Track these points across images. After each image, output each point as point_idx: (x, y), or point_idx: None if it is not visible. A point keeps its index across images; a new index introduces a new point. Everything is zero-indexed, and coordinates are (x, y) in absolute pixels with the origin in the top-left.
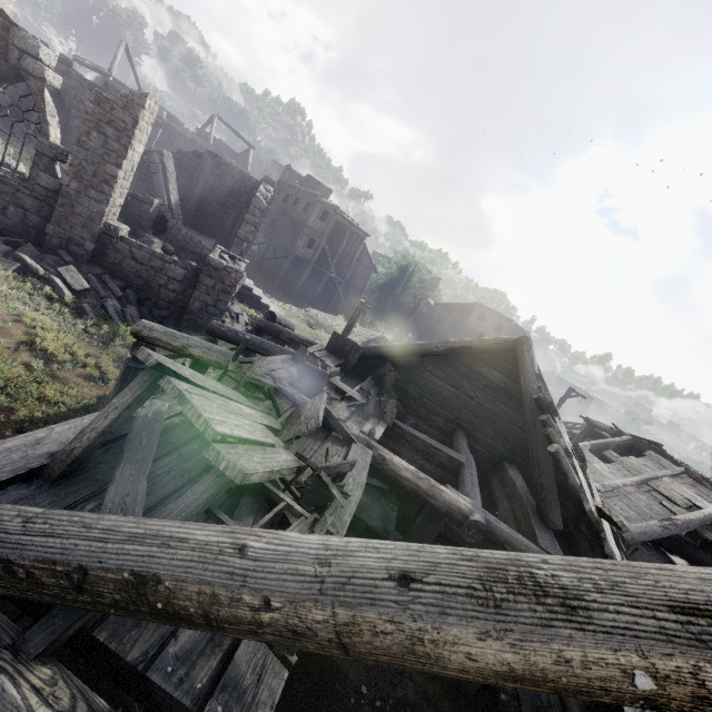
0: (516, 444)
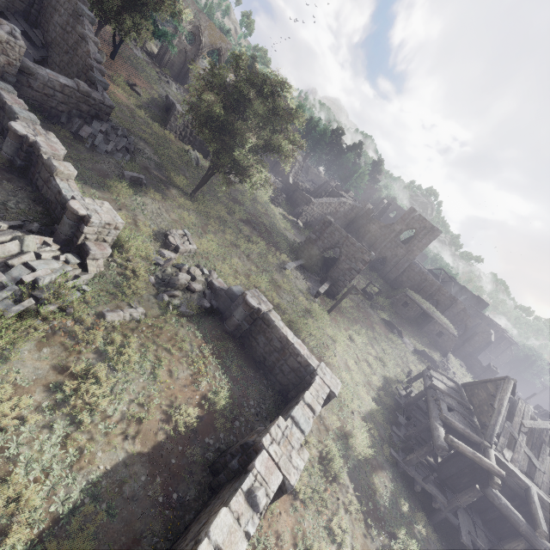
0: None
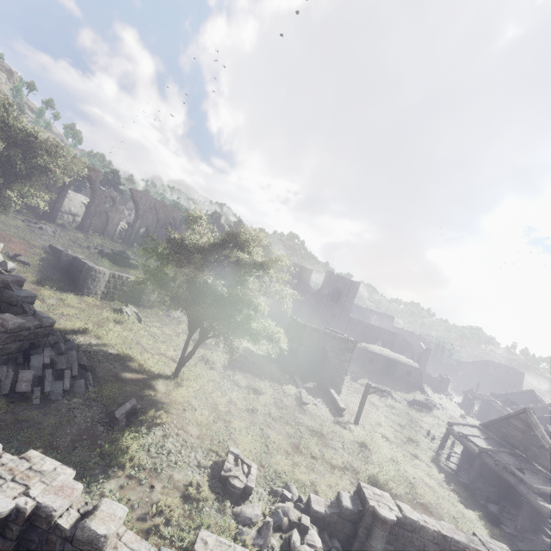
0: (540, 412)
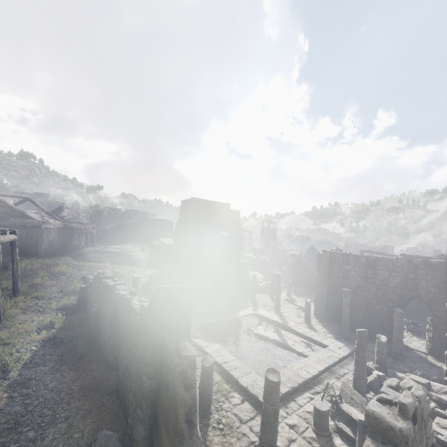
0: None
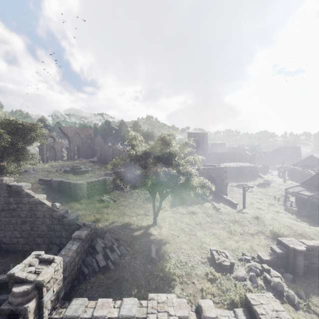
0: (318, 164)
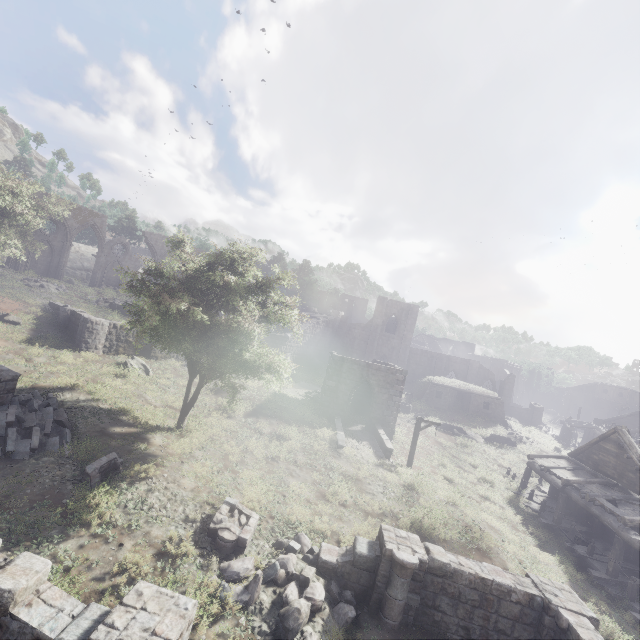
0: None
